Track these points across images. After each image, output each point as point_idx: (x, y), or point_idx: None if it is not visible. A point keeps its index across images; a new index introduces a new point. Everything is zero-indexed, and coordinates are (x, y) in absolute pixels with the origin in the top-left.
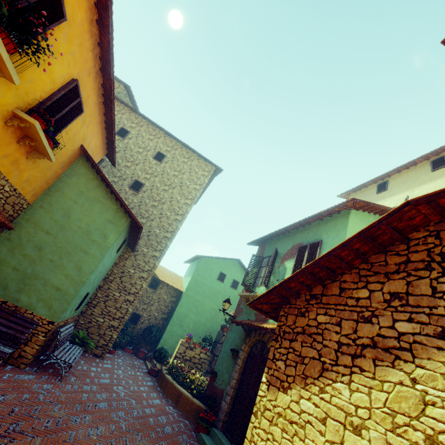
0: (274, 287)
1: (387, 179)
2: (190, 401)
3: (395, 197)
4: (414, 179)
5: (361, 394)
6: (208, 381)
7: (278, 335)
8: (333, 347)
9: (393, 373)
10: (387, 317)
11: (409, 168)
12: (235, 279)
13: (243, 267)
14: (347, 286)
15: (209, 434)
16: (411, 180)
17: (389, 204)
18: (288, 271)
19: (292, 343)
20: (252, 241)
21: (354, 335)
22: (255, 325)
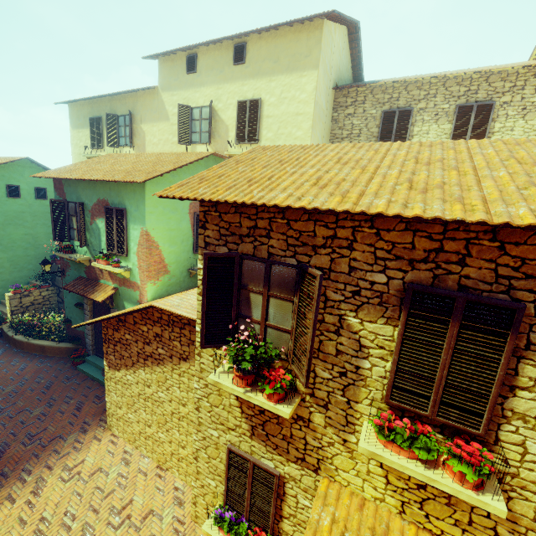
0: (89, 322)
1: (196, 50)
2: (57, 348)
3: (203, 89)
4: (219, 68)
5: (149, 375)
6: (66, 326)
7: (106, 340)
8: (136, 353)
9: (158, 368)
10: (155, 345)
11: (217, 44)
12: (37, 187)
13: (40, 166)
14: (137, 321)
15: (86, 362)
16: (217, 68)
17: (199, 99)
18: (102, 233)
19: (115, 347)
20: (40, 177)
21: (144, 350)
22: (88, 297)
